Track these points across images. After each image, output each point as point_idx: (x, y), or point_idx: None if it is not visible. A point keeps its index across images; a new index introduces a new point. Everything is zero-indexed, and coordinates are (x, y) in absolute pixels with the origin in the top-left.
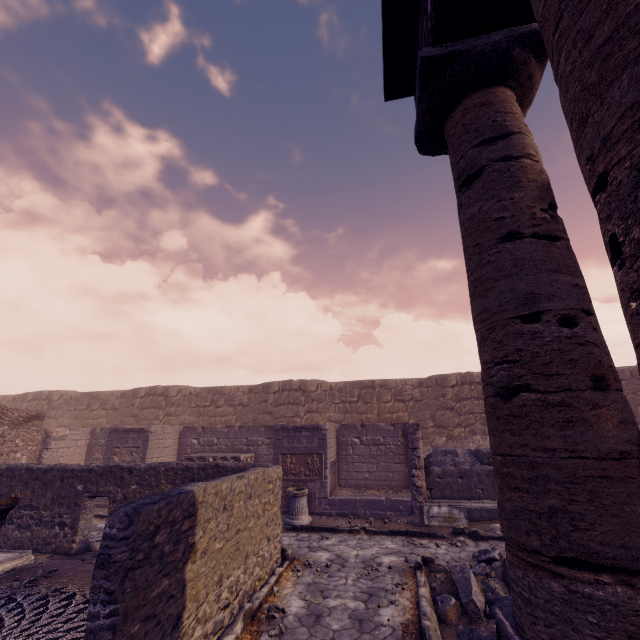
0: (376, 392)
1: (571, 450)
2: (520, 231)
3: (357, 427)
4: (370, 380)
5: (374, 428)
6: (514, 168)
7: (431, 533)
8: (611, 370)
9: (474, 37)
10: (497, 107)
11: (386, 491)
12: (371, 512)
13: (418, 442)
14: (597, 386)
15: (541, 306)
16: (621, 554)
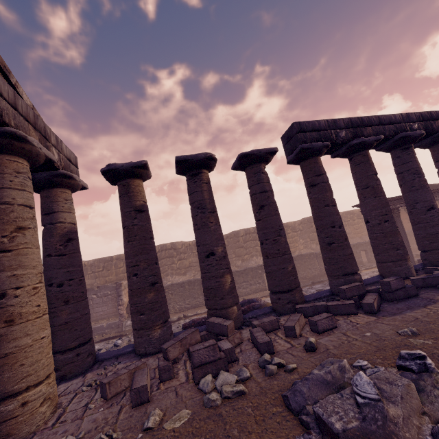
0: (114, 263)
1: (53, 324)
2: (51, 254)
3: (94, 289)
4: (110, 257)
5: (105, 287)
6: (52, 229)
7: (120, 335)
8: (73, 297)
9: (36, 173)
10: (51, 199)
11: (109, 319)
12: (97, 333)
13: (121, 292)
14: (67, 303)
15: (53, 281)
16: (59, 348)
